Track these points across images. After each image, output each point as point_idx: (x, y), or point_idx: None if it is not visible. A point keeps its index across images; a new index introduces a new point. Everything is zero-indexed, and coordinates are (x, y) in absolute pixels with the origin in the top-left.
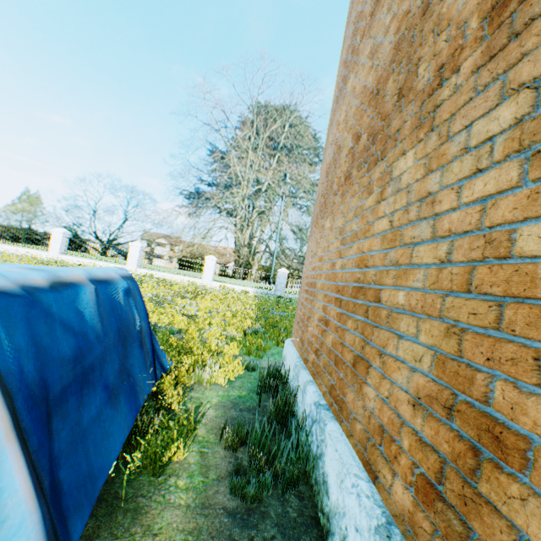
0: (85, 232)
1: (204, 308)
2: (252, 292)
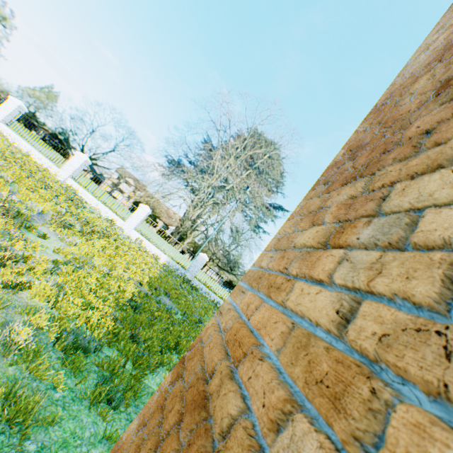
0: (65, 134)
1: (69, 253)
2: (164, 260)
